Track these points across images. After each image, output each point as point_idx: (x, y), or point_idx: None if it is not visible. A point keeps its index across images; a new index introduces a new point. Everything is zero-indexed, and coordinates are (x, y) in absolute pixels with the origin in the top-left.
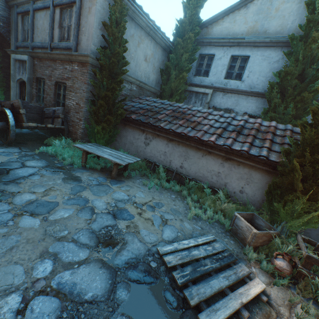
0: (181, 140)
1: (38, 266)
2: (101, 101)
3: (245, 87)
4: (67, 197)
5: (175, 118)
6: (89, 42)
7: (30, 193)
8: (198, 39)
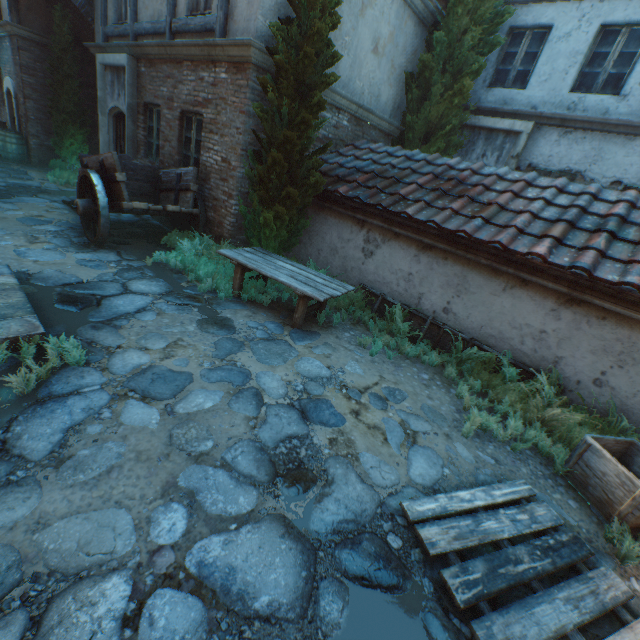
0: (454, 248)
1: (160, 518)
2: (276, 153)
3: (629, 114)
4: (208, 363)
5: (440, 194)
6: (254, 9)
7: (139, 351)
8: None
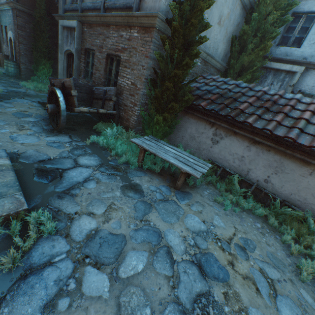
0: (277, 145)
1: None
2: (167, 82)
3: None
4: (133, 224)
5: (264, 110)
6: None
7: (89, 216)
8: None
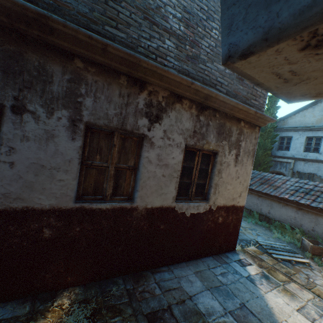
0: (266, 196)
1: None
2: None
3: None
4: None
5: (261, 183)
6: None
7: None
8: (276, 128)
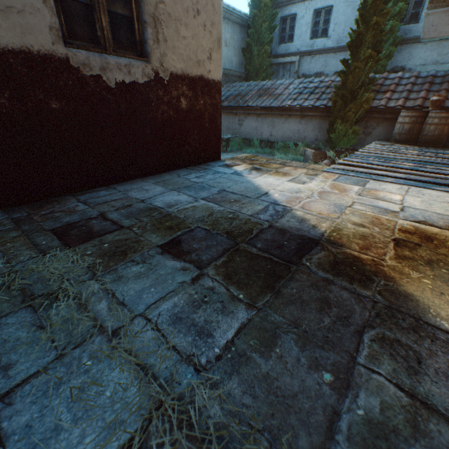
0: (267, 112)
1: None
2: None
3: (333, 44)
4: None
5: (260, 95)
6: None
7: None
8: (276, 0)
